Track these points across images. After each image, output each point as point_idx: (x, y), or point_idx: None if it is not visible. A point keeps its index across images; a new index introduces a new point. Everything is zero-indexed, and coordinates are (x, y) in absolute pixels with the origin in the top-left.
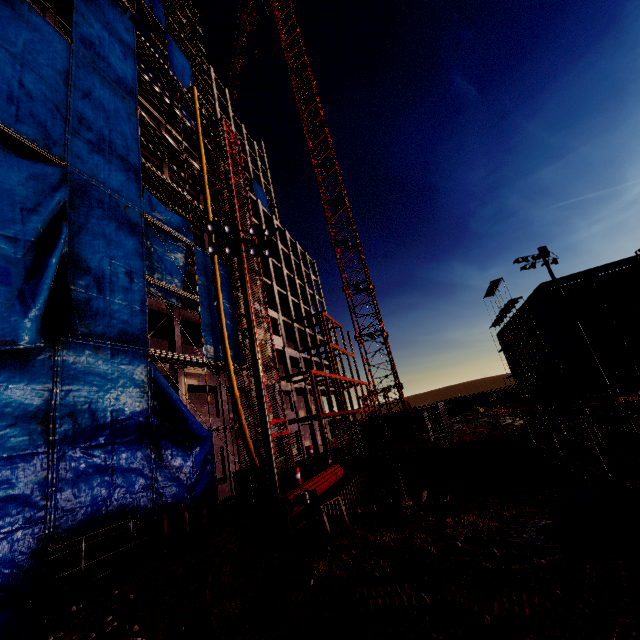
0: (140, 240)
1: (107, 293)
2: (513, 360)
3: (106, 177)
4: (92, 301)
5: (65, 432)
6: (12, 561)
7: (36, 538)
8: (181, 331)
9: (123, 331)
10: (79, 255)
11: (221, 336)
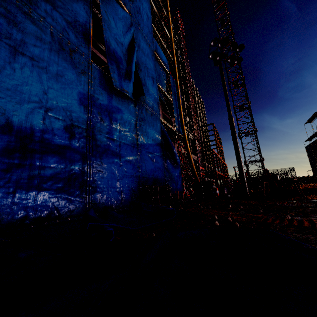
0: (154, 63)
1: (147, 84)
2: (315, 161)
3: (142, 27)
4: (143, 86)
5: (141, 142)
6: (132, 188)
7: (137, 182)
8: (163, 116)
9: (152, 105)
10: (138, 62)
11: (181, 121)
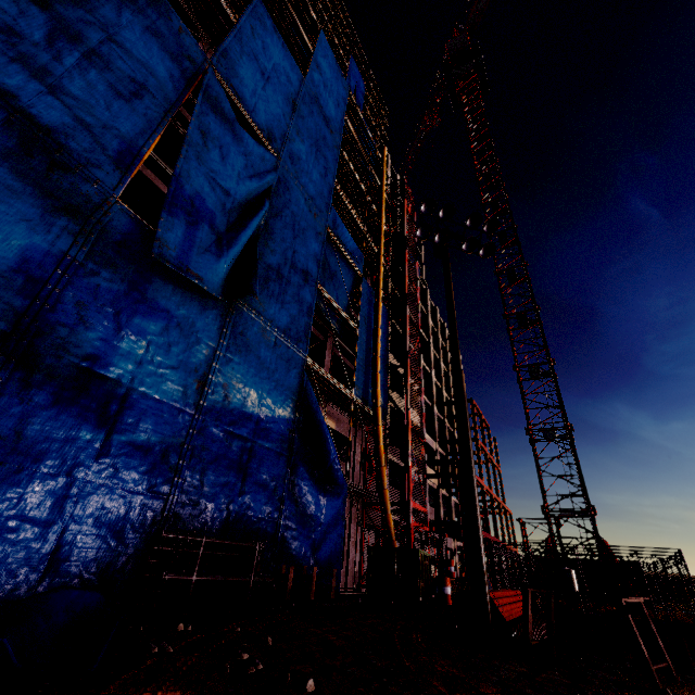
0: (320, 248)
1: (284, 281)
2: None
3: (306, 183)
4: (270, 282)
5: (214, 402)
6: (120, 532)
7: (152, 516)
8: (331, 361)
9: (289, 325)
10: (270, 235)
11: (373, 377)
